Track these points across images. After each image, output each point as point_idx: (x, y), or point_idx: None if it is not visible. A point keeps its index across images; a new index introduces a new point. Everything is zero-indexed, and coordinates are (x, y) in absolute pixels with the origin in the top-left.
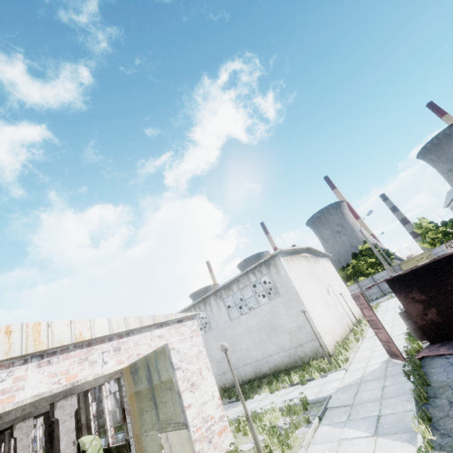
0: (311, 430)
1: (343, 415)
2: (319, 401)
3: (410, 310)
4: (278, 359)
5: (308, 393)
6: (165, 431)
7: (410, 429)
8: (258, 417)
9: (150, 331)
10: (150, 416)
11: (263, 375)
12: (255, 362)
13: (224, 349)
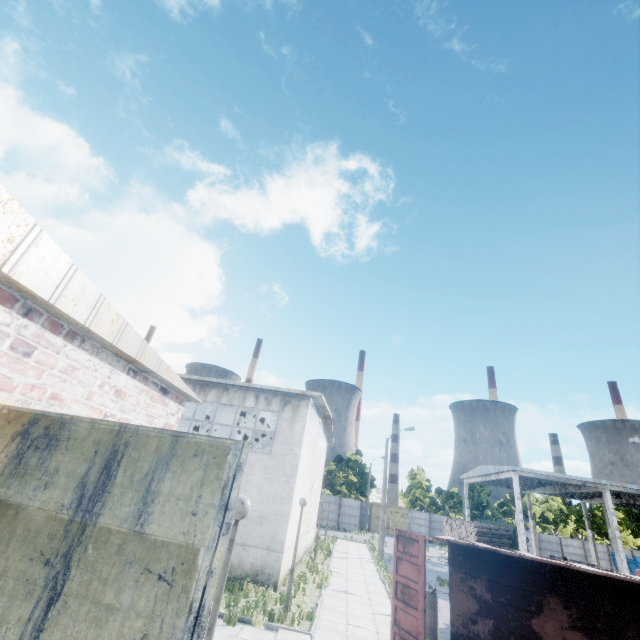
0: None
1: None
2: None
3: (457, 602)
4: None
5: None
6: None
7: None
8: None
9: (112, 367)
10: None
11: None
12: None
13: (243, 512)
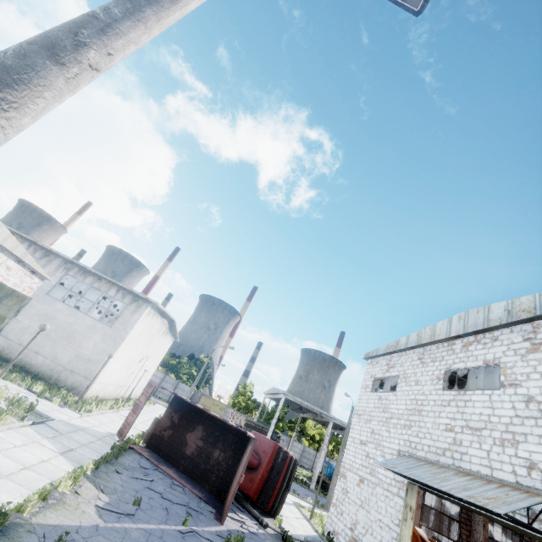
0: (22, 423)
1: (51, 434)
2: (42, 416)
3: (163, 421)
4: (40, 361)
5: (38, 405)
6: None
7: (83, 464)
8: None
9: (8, 258)
10: None
11: (7, 359)
12: (16, 343)
13: (44, 329)
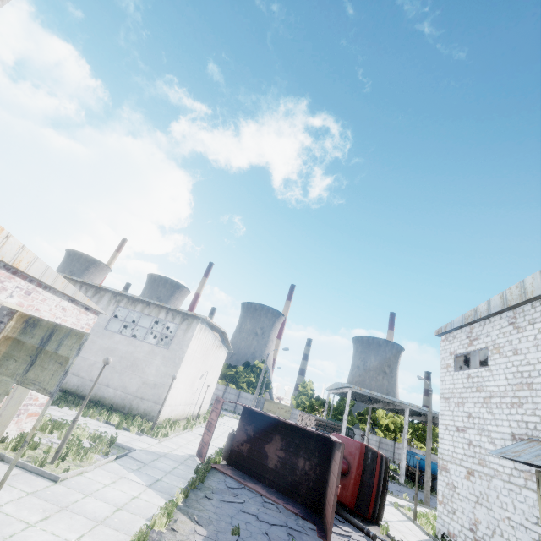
0: (106, 460)
1: (135, 466)
2: (123, 448)
3: (238, 435)
4: (112, 394)
5: (118, 437)
6: (24, 386)
7: (172, 495)
8: (64, 425)
9: (61, 298)
10: (17, 366)
11: (83, 396)
12: (87, 380)
13: (107, 362)
